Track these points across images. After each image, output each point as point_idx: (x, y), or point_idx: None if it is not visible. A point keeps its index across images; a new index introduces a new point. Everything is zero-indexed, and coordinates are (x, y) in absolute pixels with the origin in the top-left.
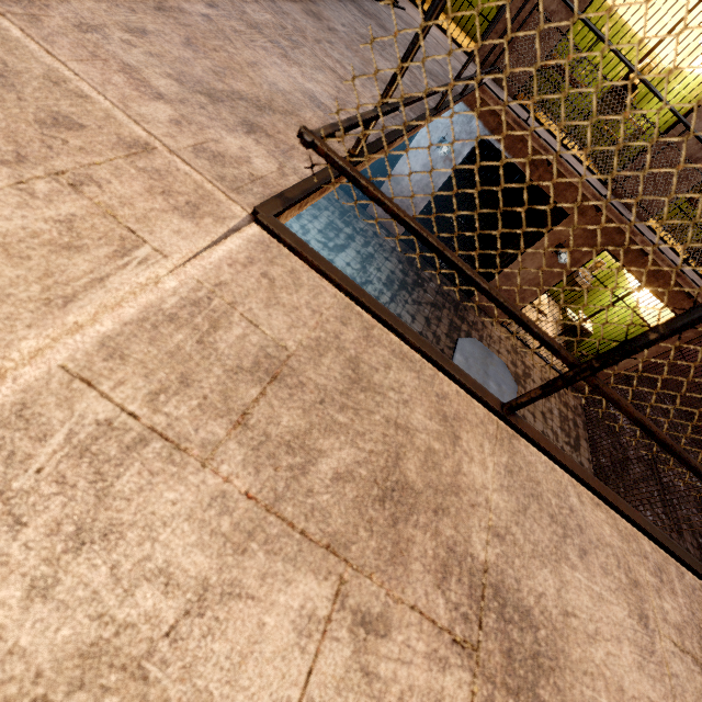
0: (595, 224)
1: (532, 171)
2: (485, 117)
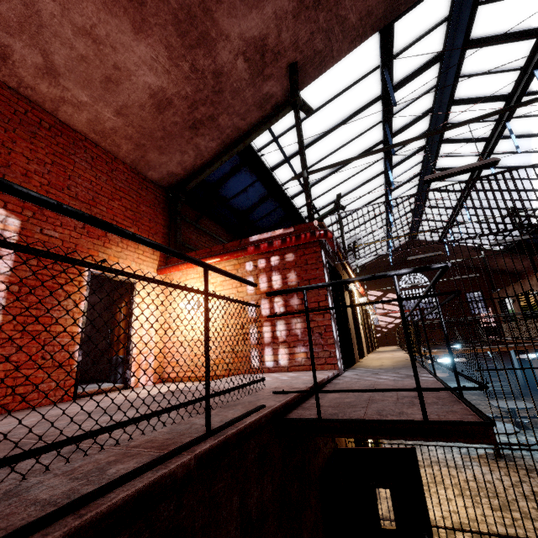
0: None
1: None
2: None
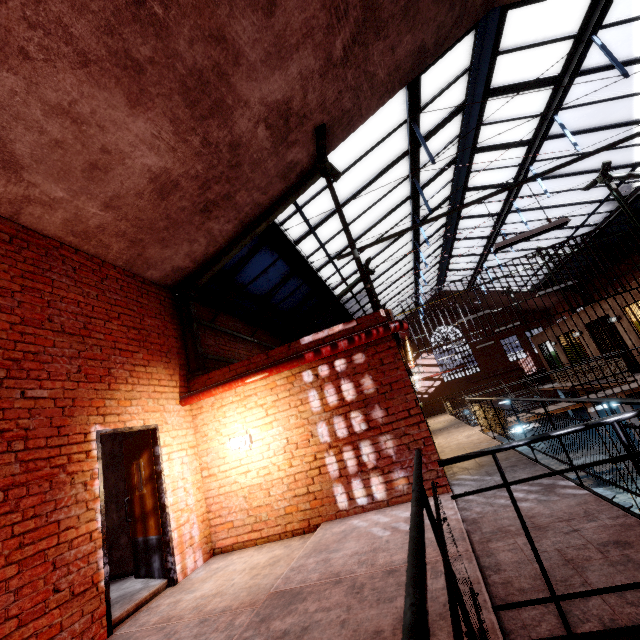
0: None
1: None
2: None
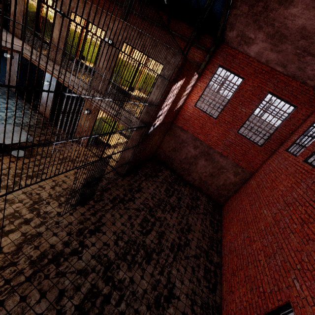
0: None
1: None
2: None
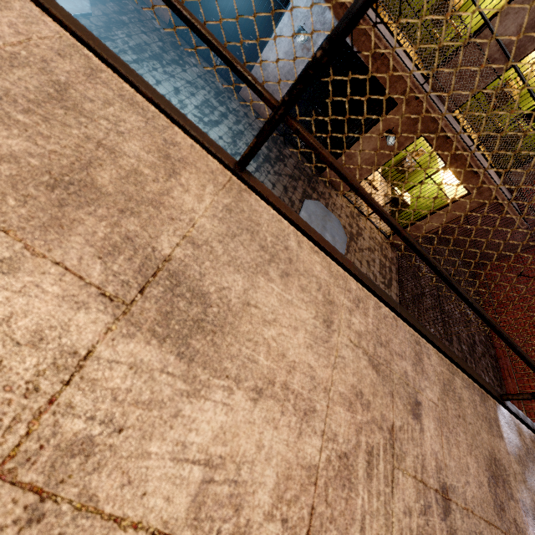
0: (416, 113)
1: (372, 63)
2: (336, 9)
